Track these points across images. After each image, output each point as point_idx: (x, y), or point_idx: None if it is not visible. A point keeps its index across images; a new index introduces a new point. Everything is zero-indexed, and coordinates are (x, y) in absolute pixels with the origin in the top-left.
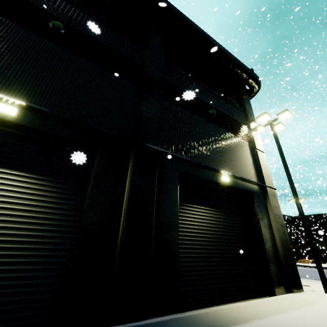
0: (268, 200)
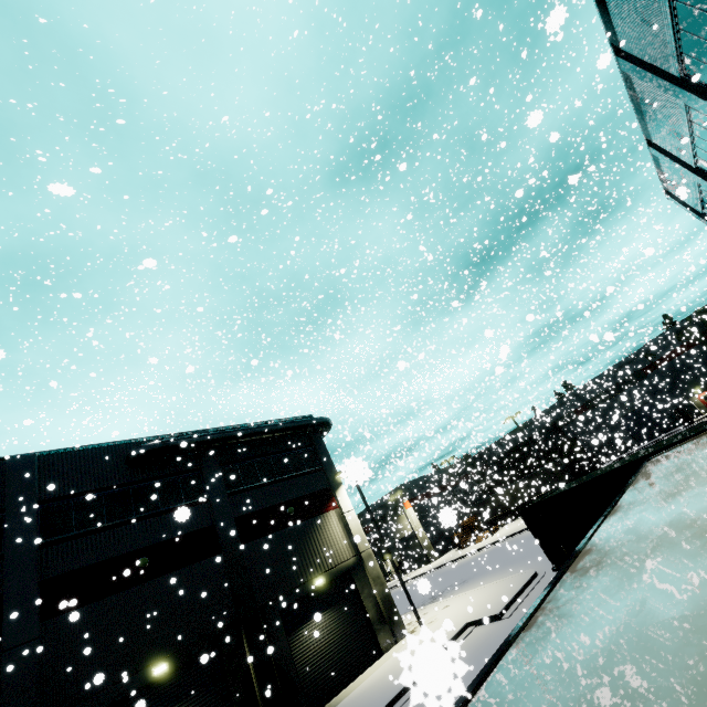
0: (365, 567)
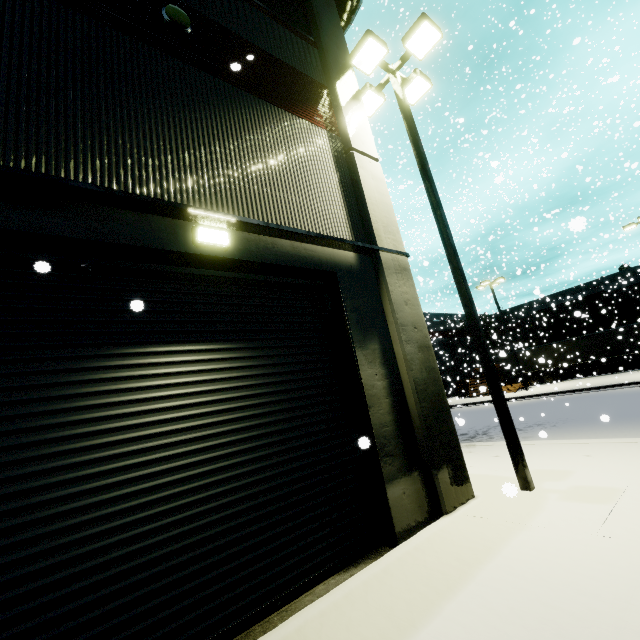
0: (384, 287)
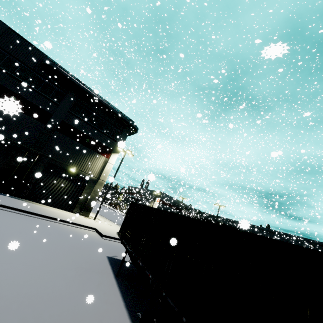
0: (96, 184)
